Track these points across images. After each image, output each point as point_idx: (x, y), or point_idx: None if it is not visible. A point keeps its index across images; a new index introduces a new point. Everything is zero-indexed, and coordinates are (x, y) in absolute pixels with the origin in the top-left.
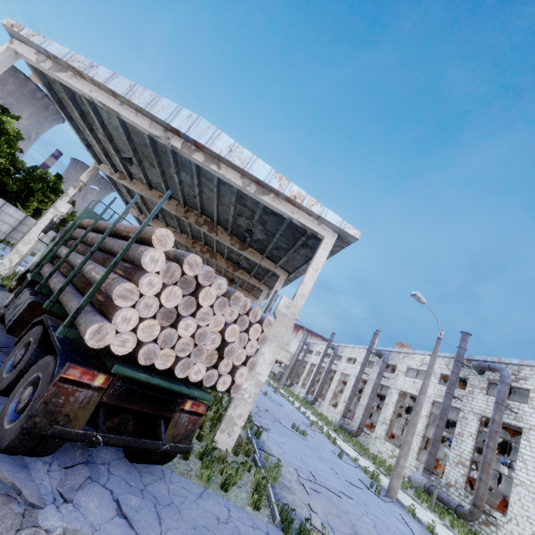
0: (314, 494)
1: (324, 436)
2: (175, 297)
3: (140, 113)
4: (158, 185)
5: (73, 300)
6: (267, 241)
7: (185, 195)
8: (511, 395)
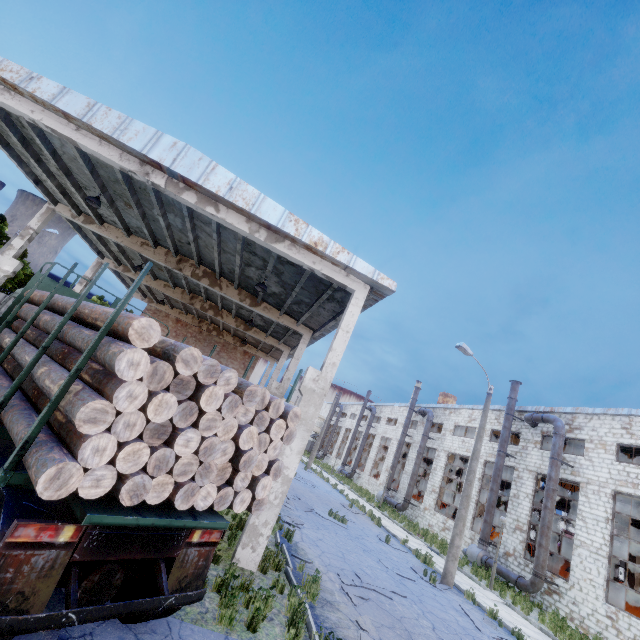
0: (362, 603)
1: (367, 518)
2: (167, 407)
3: (106, 141)
4: (139, 230)
5: (19, 422)
6: (285, 294)
7: (176, 241)
8: (565, 445)
